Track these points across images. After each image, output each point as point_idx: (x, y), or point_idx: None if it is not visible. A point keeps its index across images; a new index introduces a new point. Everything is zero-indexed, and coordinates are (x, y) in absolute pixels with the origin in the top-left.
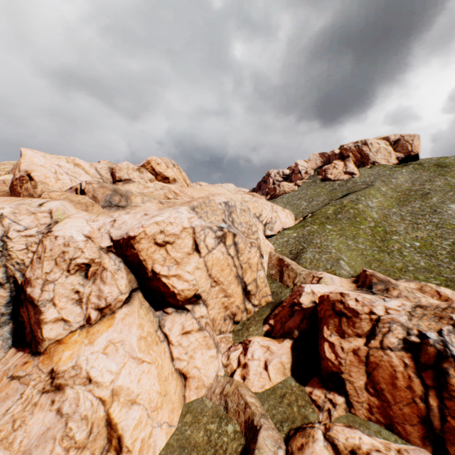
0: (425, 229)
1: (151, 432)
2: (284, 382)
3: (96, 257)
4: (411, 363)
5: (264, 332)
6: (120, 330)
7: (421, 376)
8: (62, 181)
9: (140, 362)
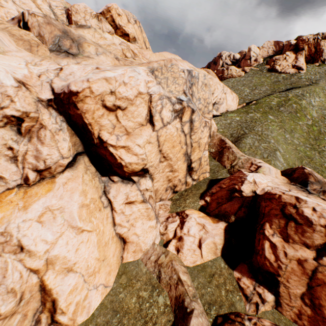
0: None
1: (86, 295)
2: (214, 261)
3: (31, 111)
4: None
5: (199, 206)
6: (60, 196)
7: None
8: (6, 10)
9: (79, 232)
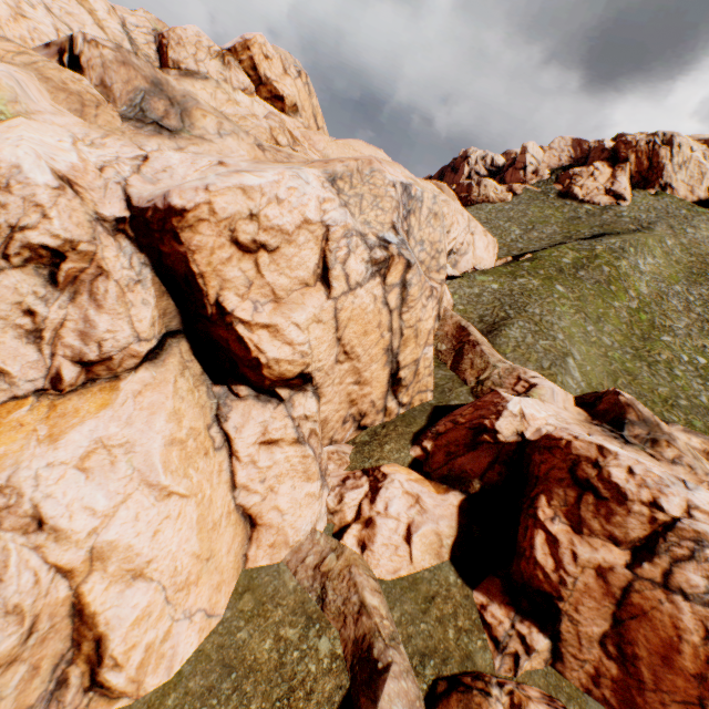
0: None
1: (168, 631)
2: (436, 570)
3: (81, 239)
4: None
5: (411, 460)
6: (127, 418)
7: None
8: (33, 24)
9: (163, 497)
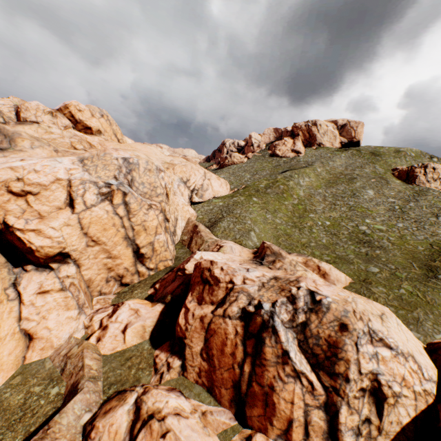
0: (340, 210)
1: None
2: (139, 344)
3: None
4: (241, 332)
5: (148, 295)
6: None
7: (246, 344)
8: None
9: None
